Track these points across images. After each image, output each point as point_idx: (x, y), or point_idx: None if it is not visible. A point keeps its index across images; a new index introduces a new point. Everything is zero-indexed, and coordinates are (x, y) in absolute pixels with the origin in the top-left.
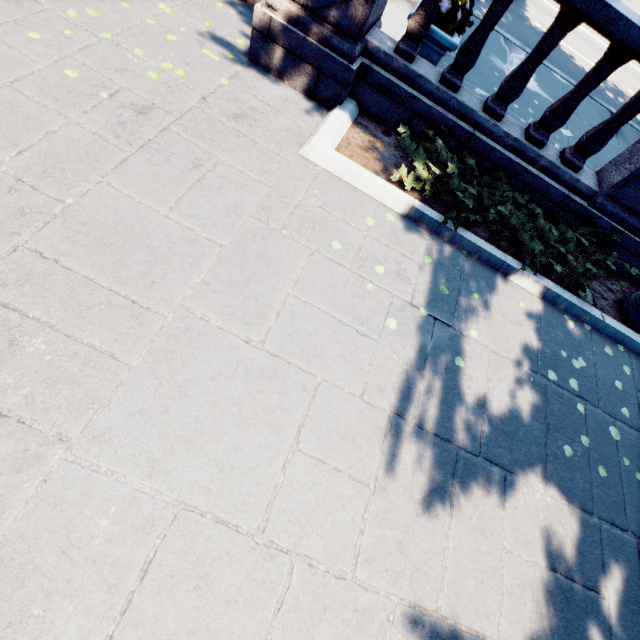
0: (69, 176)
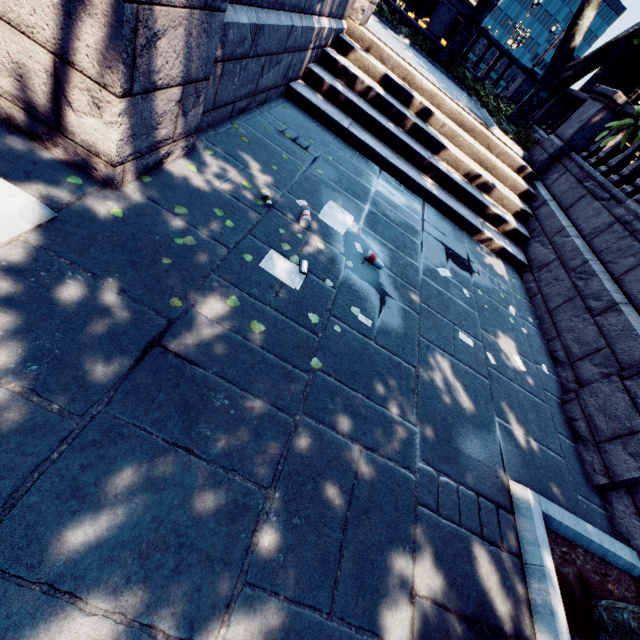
0: None
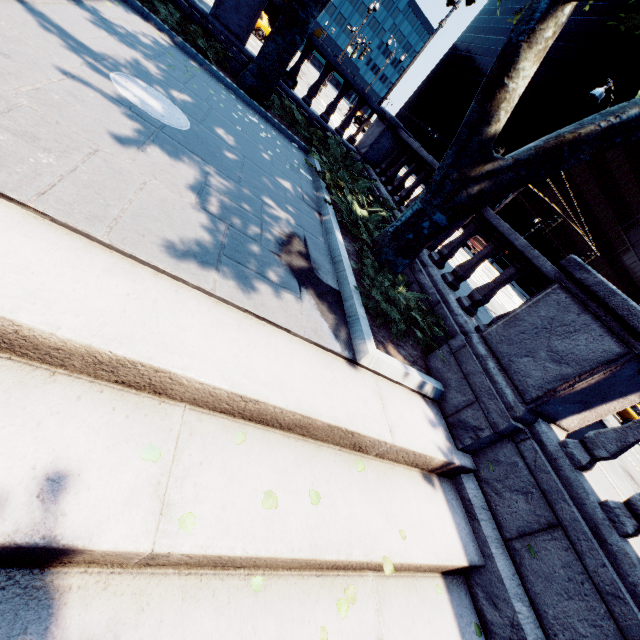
0: None
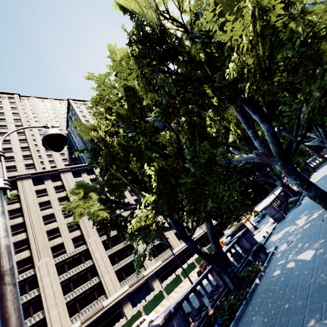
0: (324, 169)
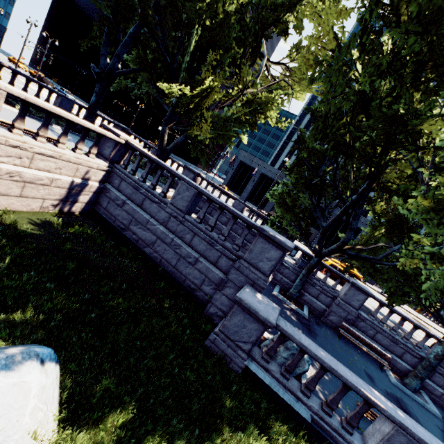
0: None
